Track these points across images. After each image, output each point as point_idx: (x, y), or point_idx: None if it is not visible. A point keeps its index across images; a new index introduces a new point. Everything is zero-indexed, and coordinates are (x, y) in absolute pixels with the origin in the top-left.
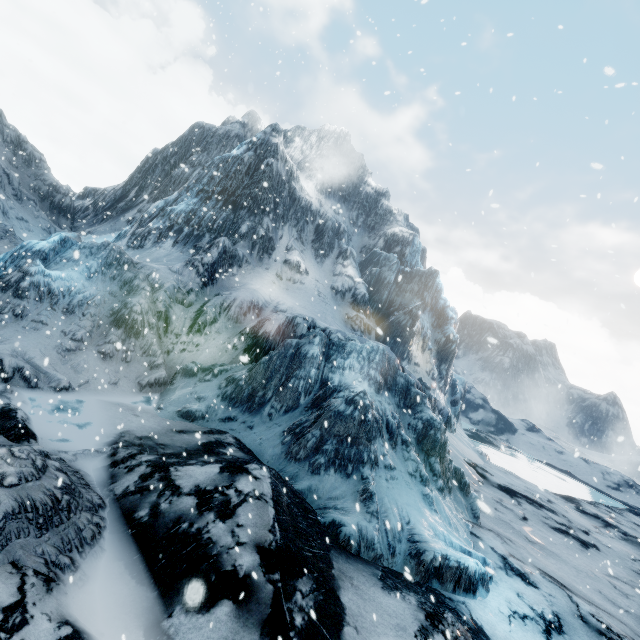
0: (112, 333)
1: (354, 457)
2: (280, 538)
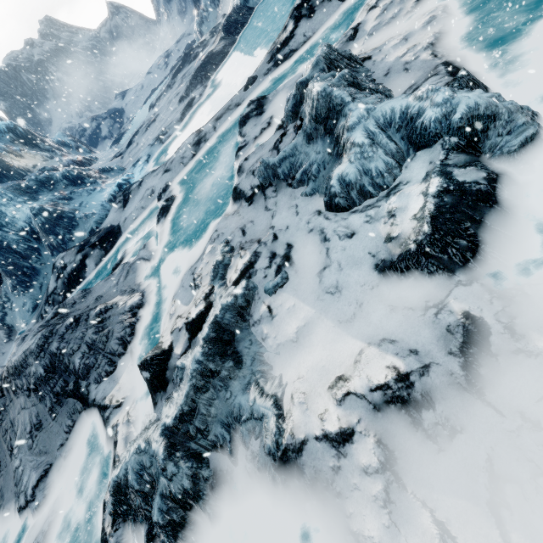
0: None
1: (69, 220)
2: (77, 247)
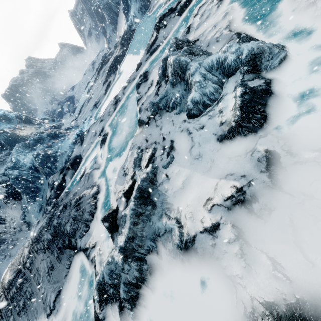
0: (3, 248)
1: (53, 158)
2: (59, 170)
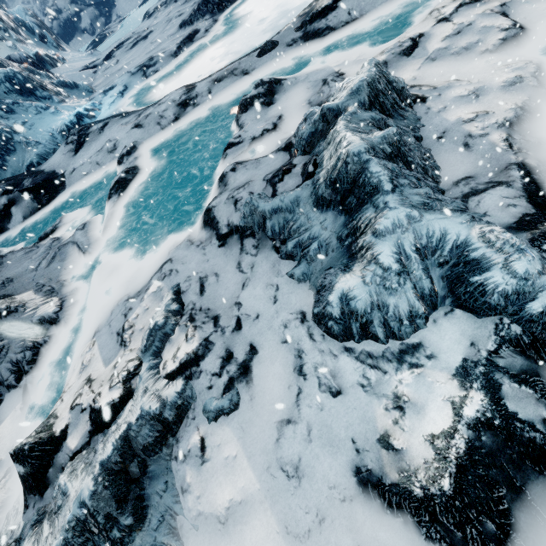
0: None
1: (4, 141)
2: (4, 186)
